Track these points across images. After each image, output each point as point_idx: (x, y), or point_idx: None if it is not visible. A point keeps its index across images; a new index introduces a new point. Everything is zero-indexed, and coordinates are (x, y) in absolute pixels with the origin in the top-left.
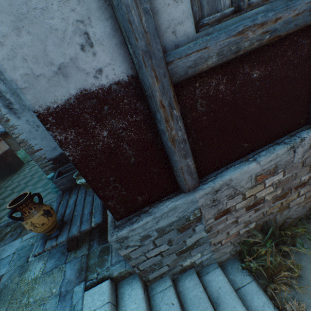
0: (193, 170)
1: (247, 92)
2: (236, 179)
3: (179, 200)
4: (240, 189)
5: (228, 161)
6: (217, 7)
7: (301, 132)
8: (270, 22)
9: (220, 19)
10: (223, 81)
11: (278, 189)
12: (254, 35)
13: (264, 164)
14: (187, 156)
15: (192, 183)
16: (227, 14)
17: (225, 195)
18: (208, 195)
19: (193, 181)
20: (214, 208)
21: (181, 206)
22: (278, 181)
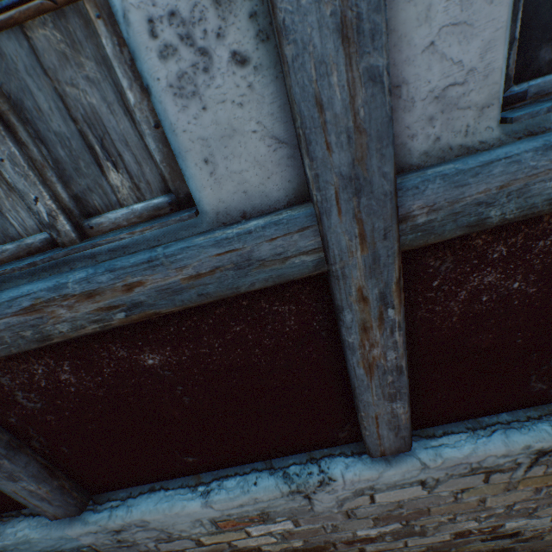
0: (48, 495)
1: (145, 385)
2: (159, 520)
3: (38, 529)
4: (181, 532)
5: (156, 476)
6: (9, 230)
7: (335, 460)
8: (114, 289)
9: (21, 254)
10: (64, 367)
11: (295, 540)
12: (79, 312)
13: (227, 508)
14: (17, 478)
15: (58, 510)
16: (35, 245)
17: (144, 536)
18: (101, 534)
19: (59, 508)
20: (128, 549)
21: (42, 540)
22: (287, 531)
